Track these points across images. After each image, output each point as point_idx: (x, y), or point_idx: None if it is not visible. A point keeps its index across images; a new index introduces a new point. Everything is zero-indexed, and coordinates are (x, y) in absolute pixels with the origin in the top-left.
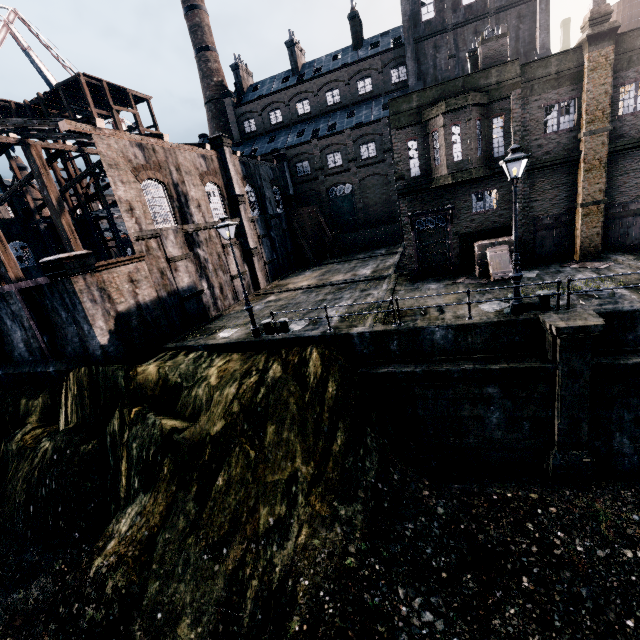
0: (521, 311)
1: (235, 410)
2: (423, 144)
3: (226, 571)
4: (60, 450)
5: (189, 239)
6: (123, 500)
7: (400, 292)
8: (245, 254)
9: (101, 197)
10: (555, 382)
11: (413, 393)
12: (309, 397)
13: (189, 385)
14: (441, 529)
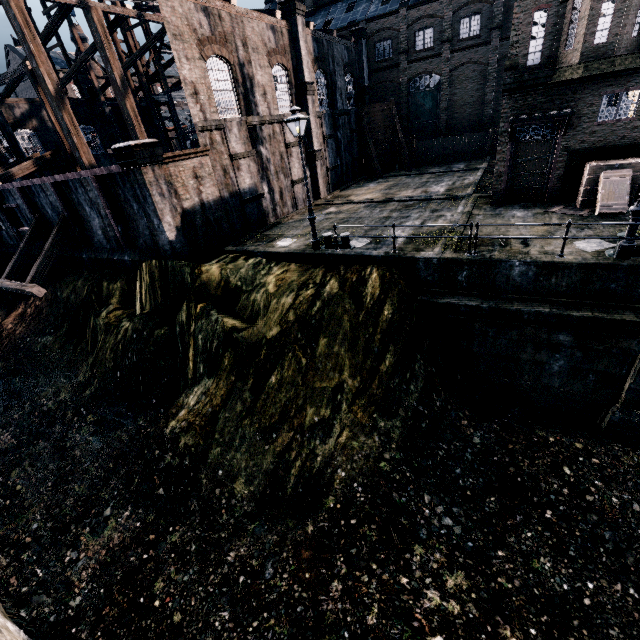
0: (629, 255)
1: (290, 319)
2: (556, 16)
3: (275, 451)
4: (138, 331)
5: (252, 134)
6: (190, 380)
7: (478, 217)
8: (308, 157)
9: (162, 78)
10: None
11: (472, 328)
12: (363, 317)
13: (248, 289)
14: (473, 456)
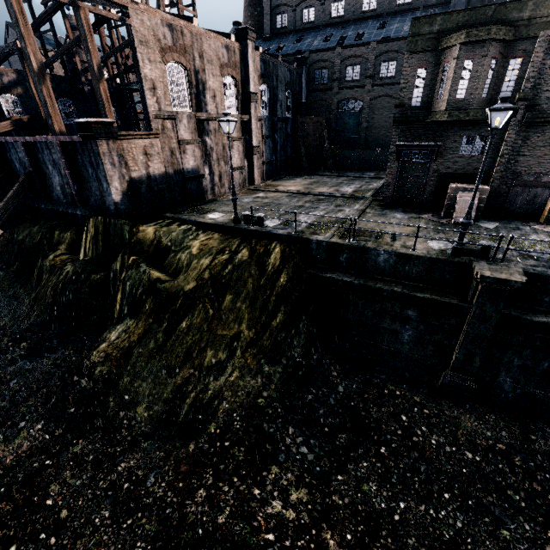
0: (459, 254)
1: (205, 277)
2: (432, 74)
3: (175, 383)
4: (77, 274)
5: (200, 126)
6: (116, 319)
7: (368, 214)
8: (247, 150)
9: (136, 70)
10: (466, 320)
11: (347, 299)
12: (264, 281)
13: (176, 249)
14: (336, 400)
